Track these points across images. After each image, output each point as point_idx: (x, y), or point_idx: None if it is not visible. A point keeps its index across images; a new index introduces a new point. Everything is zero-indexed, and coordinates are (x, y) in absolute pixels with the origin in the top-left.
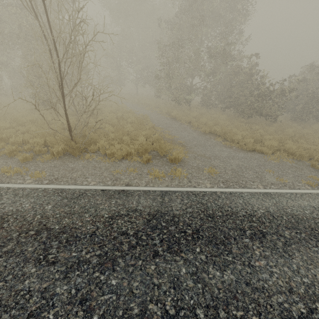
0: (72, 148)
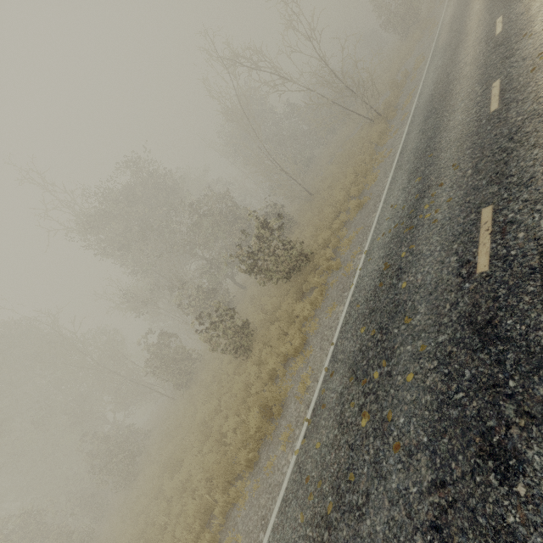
0: (387, 109)
